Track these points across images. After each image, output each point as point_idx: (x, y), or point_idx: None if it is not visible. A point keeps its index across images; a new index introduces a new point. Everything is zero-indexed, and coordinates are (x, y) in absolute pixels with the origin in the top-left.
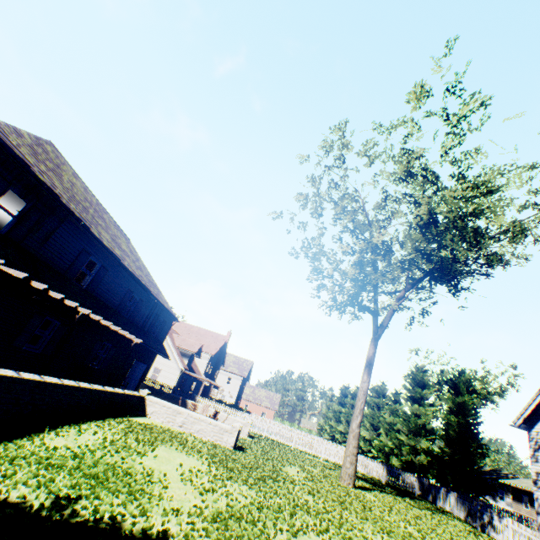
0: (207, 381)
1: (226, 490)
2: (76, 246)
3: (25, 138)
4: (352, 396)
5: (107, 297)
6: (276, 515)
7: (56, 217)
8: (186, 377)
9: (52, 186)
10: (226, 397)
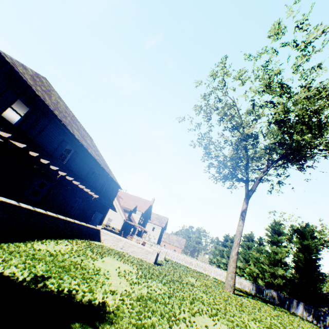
0: (140, 227)
1: (147, 284)
2: (59, 137)
3: (29, 71)
4: (231, 240)
5: (78, 170)
6: (180, 302)
7: (46, 118)
8: (127, 224)
9: (44, 99)
10: (152, 239)
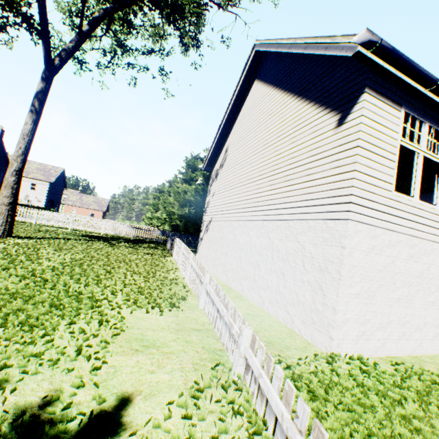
0: None
1: None
2: None
3: None
4: (159, 191)
5: None
6: None
7: None
8: None
9: None
10: (34, 202)
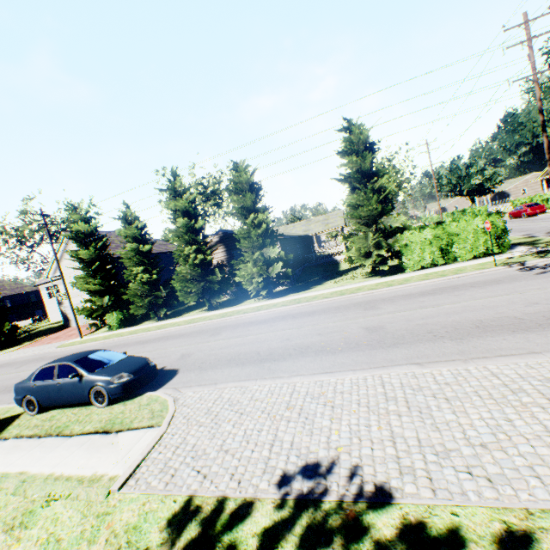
0: None
1: None
2: None
3: None
4: None
5: None
6: None
7: None
8: None
9: None
10: None
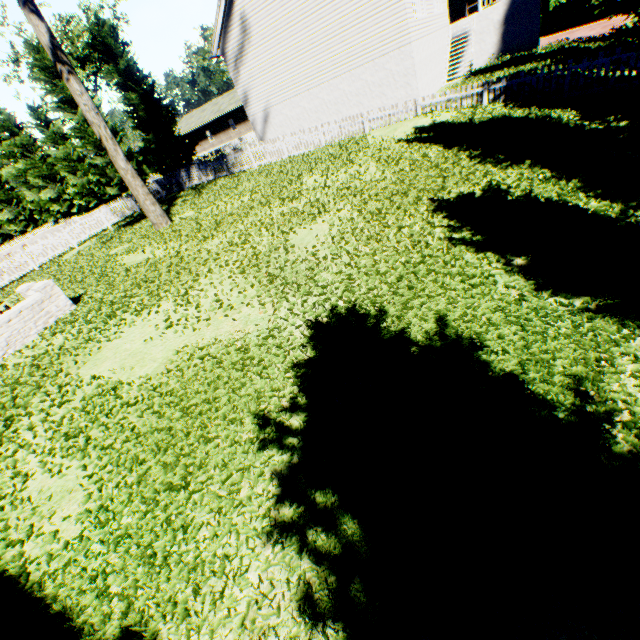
0: None
1: (218, 292)
2: None
3: None
4: None
5: None
6: (268, 255)
7: None
8: None
9: None
10: None
